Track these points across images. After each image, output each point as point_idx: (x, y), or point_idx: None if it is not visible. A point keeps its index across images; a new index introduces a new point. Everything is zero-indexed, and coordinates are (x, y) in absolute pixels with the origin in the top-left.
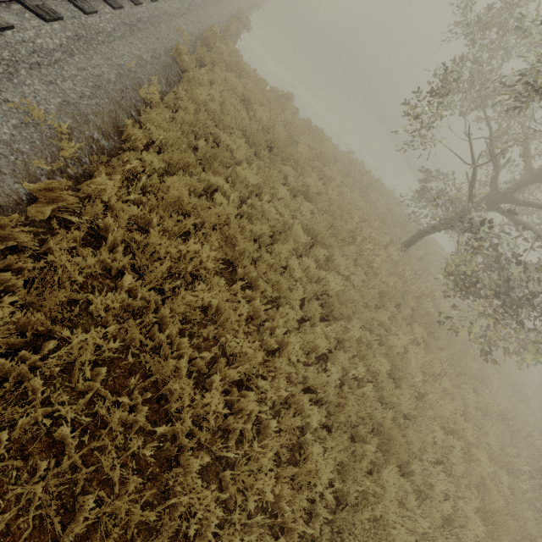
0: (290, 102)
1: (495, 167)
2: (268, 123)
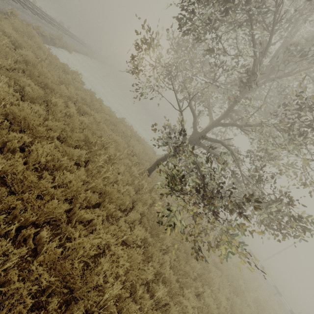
0: (76, 75)
1: (193, 116)
2: (32, 60)
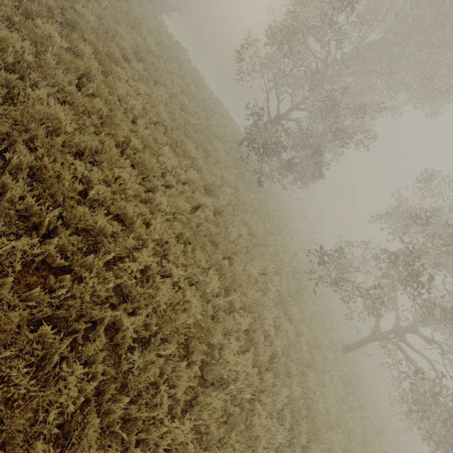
0: (186, 53)
1: (278, 100)
2: (169, 46)
